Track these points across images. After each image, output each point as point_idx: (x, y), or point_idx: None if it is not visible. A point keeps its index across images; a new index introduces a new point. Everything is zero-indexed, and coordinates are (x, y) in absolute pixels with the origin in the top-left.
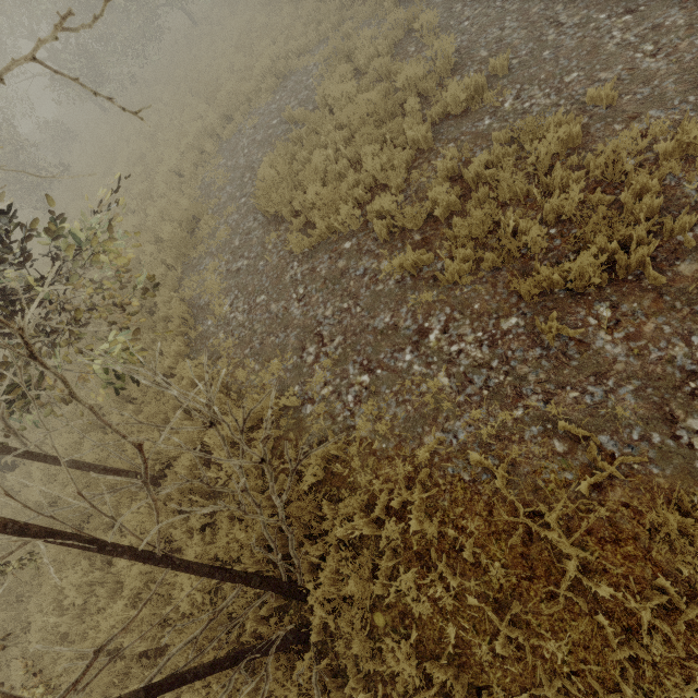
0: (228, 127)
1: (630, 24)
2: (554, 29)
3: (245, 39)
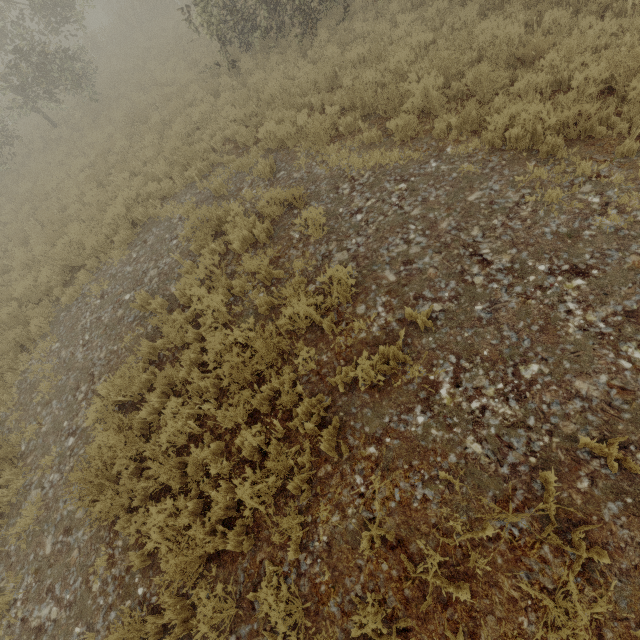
0: (66, 292)
1: (589, 296)
2: (479, 268)
3: (102, 164)
